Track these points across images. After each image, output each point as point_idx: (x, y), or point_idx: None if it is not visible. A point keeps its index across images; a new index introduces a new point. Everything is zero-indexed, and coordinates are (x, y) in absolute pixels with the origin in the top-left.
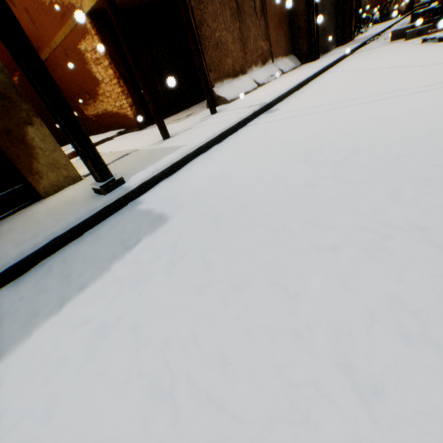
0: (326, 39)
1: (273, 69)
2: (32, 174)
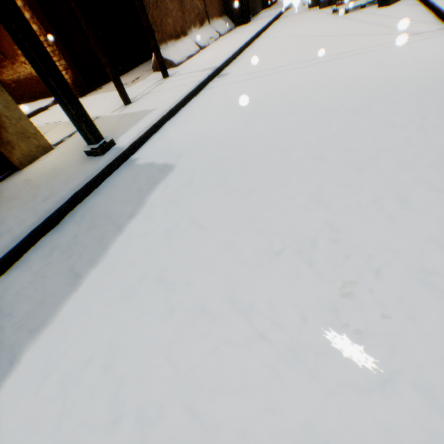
0: (254, 1)
1: (210, 31)
2: (3, 145)
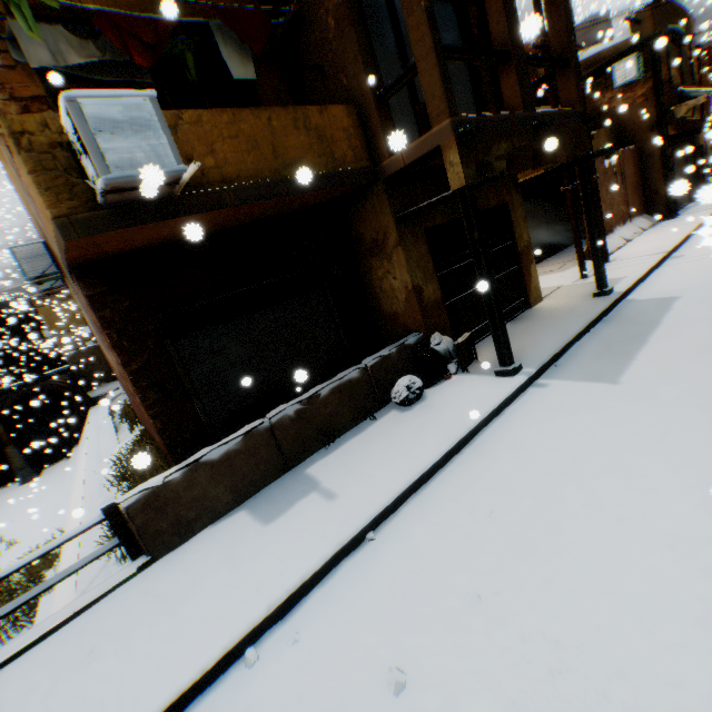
0: (677, 197)
1: (632, 227)
2: (529, 292)
